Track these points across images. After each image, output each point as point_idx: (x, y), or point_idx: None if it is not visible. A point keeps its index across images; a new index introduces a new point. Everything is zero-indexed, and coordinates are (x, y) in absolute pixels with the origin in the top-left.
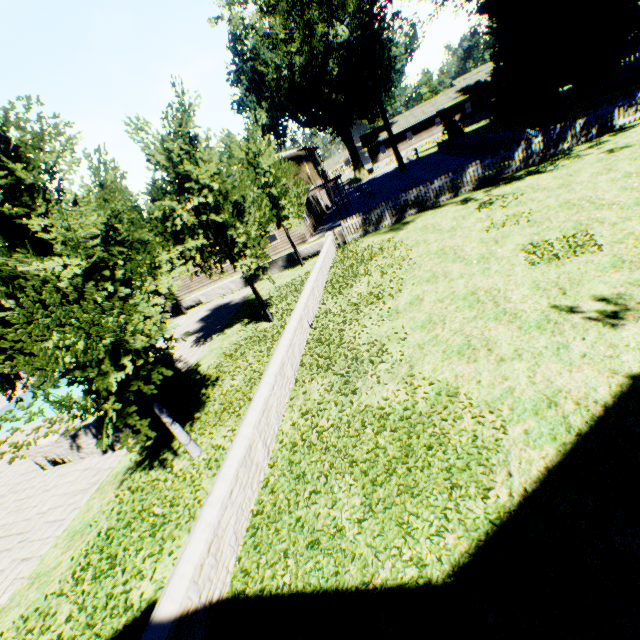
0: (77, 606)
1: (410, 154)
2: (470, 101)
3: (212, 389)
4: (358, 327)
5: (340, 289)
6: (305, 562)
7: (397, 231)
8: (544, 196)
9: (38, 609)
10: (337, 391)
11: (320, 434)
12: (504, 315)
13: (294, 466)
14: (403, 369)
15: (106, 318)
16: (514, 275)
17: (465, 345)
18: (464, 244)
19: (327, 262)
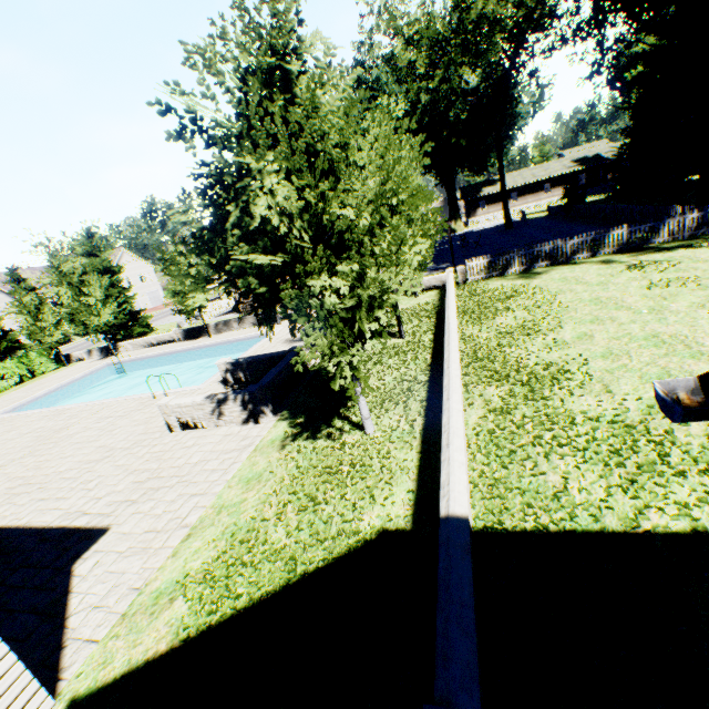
0: (293, 528)
1: (513, 214)
2: (585, 173)
3: None
4: (520, 351)
5: (480, 319)
6: (555, 511)
7: (529, 279)
8: (708, 267)
9: (241, 529)
10: (522, 397)
11: (520, 426)
12: (701, 355)
13: (499, 447)
14: (596, 386)
15: (371, 271)
16: (699, 326)
17: (664, 374)
18: (623, 297)
19: (454, 295)
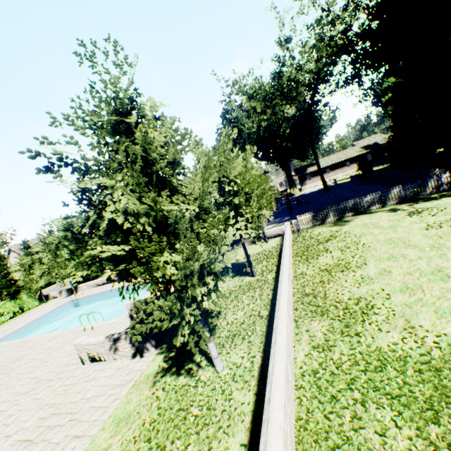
0: None
1: (329, 181)
2: (370, 153)
3: (218, 319)
4: (337, 286)
5: (308, 259)
6: None
7: (341, 225)
8: None
9: None
10: (339, 332)
11: (339, 365)
12: None
13: (322, 390)
14: (399, 321)
15: (201, 247)
16: None
17: None
18: (409, 237)
19: (290, 241)
